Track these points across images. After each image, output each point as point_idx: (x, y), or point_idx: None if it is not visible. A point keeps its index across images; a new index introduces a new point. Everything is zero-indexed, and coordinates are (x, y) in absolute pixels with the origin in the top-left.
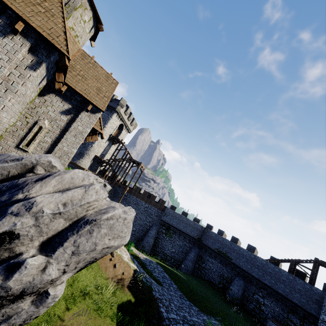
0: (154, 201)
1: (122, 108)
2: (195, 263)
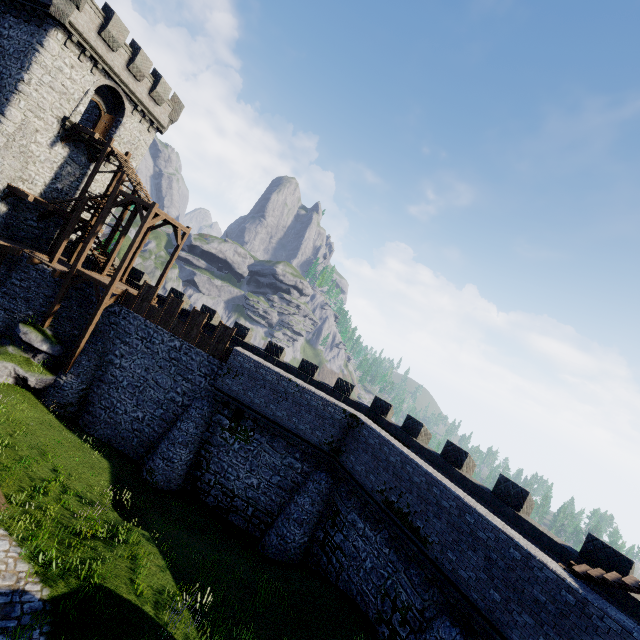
0: (197, 331)
1: (80, 11)
2: (317, 526)
